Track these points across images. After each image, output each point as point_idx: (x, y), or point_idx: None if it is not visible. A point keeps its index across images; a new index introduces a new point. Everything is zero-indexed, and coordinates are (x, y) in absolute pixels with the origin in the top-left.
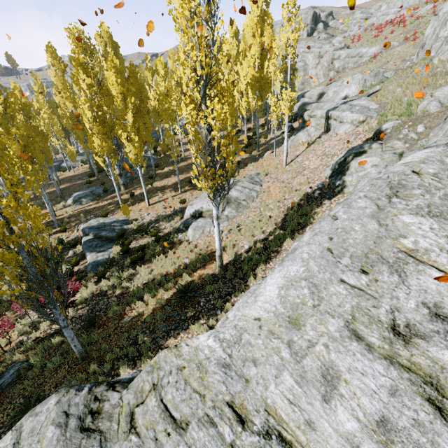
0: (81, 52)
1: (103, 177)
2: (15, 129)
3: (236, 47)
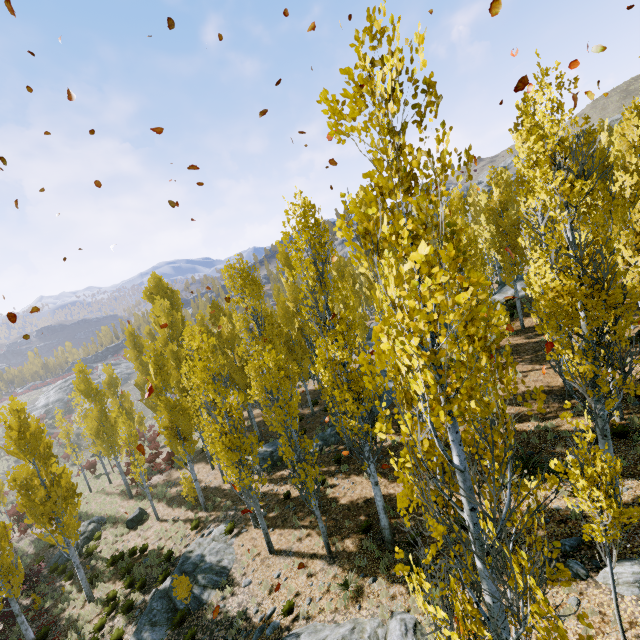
0: (236, 291)
1: (321, 411)
2: (159, 402)
3: (637, 121)
